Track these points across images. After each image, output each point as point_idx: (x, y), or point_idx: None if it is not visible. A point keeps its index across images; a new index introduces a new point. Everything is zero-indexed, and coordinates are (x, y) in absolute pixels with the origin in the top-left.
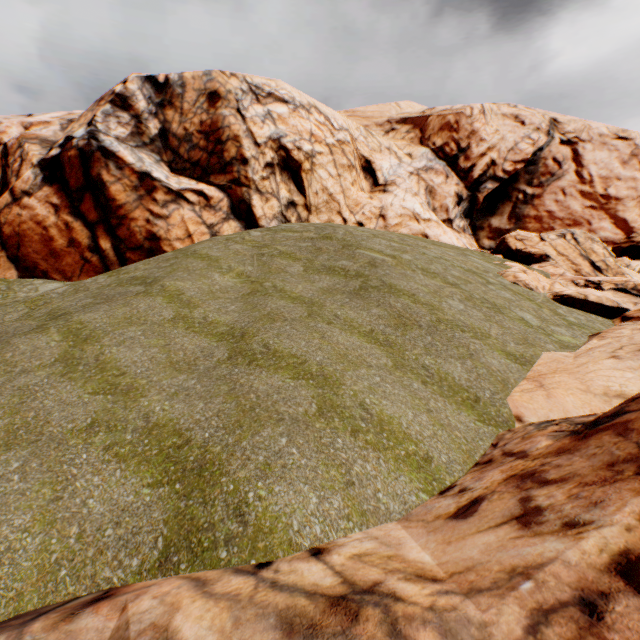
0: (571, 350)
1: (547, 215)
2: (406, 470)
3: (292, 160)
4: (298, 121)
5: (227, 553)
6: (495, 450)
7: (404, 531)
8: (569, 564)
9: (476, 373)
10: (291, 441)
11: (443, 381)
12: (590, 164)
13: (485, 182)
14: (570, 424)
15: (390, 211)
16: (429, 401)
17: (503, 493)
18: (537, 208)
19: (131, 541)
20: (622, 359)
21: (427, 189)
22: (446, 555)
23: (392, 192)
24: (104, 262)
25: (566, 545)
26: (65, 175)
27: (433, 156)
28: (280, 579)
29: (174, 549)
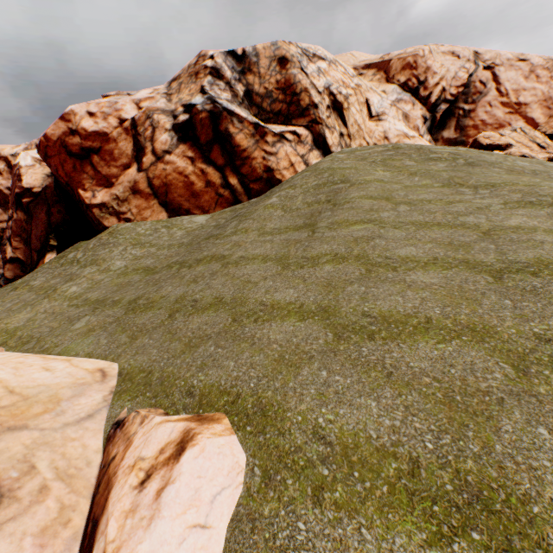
0: None
1: (481, 123)
2: None
3: (337, 102)
4: (333, 73)
5: None
6: None
7: None
8: None
9: None
10: None
11: None
12: (505, 82)
13: (440, 105)
14: None
15: (390, 134)
16: None
17: None
18: (473, 119)
19: None
20: None
21: (403, 115)
22: None
23: (386, 120)
24: (233, 194)
25: None
26: (196, 134)
27: (400, 90)
28: None
29: None
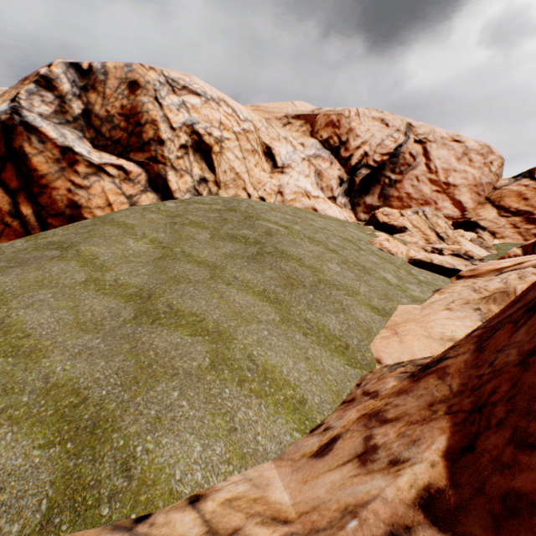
0: (420, 303)
1: (406, 196)
2: (284, 413)
3: (204, 143)
4: (209, 111)
5: (109, 509)
6: (358, 389)
7: (275, 470)
8: (387, 501)
9: (347, 324)
10: (182, 394)
11: (321, 332)
12: (435, 159)
13: (360, 169)
14: (413, 366)
15: (287, 189)
16: (308, 350)
17: (354, 432)
18: (399, 190)
19: (14, 506)
20: (453, 310)
21: (316, 172)
22: (301, 495)
23: (288, 173)
24: (25, 226)
25: (387, 482)
26: None
27: (321, 146)
28: (152, 534)
29: (57, 510)
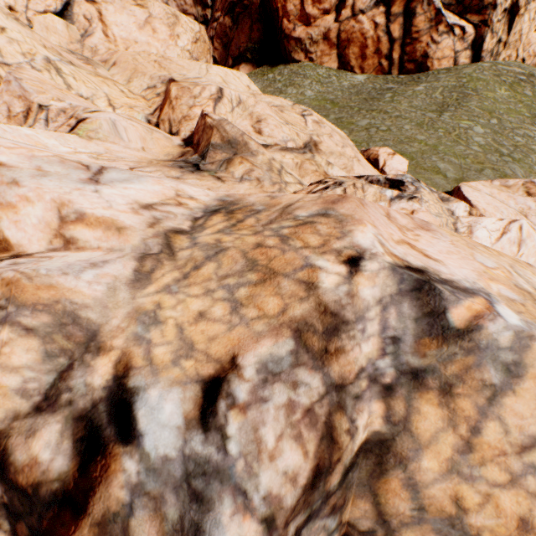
0: None
1: None
2: None
3: (516, 6)
4: None
5: None
6: None
7: None
8: None
9: None
10: None
11: None
12: None
13: None
14: None
15: None
16: None
17: None
18: None
19: None
20: None
21: None
22: None
23: None
24: (389, 67)
25: None
26: (390, 3)
27: None
28: None
29: None
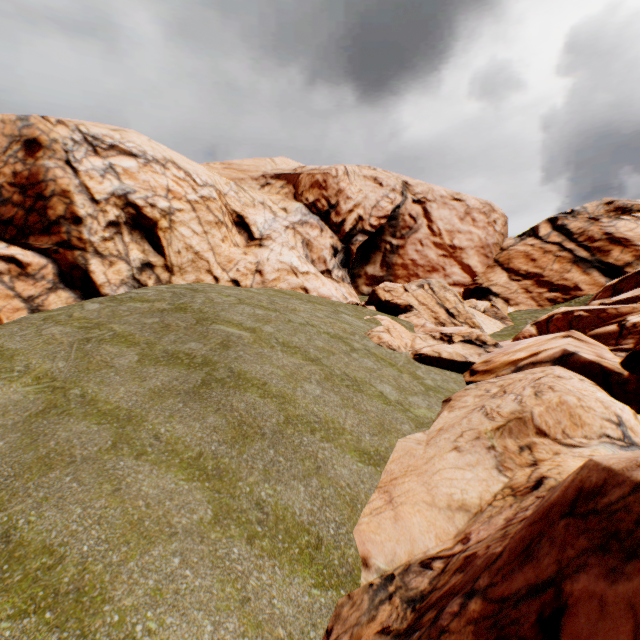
0: (426, 428)
1: (411, 263)
2: None
3: (145, 218)
4: (151, 176)
5: None
6: None
7: None
8: None
9: (322, 497)
10: None
11: (280, 523)
12: (437, 220)
13: (356, 235)
14: (402, 602)
15: (267, 266)
16: (249, 578)
17: None
18: (403, 257)
19: None
20: (463, 452)
21: (304, 242)
22: None
23: (268, 246)
24: None
25: None
26: None
27: (307, 211)
28: None
29: None
